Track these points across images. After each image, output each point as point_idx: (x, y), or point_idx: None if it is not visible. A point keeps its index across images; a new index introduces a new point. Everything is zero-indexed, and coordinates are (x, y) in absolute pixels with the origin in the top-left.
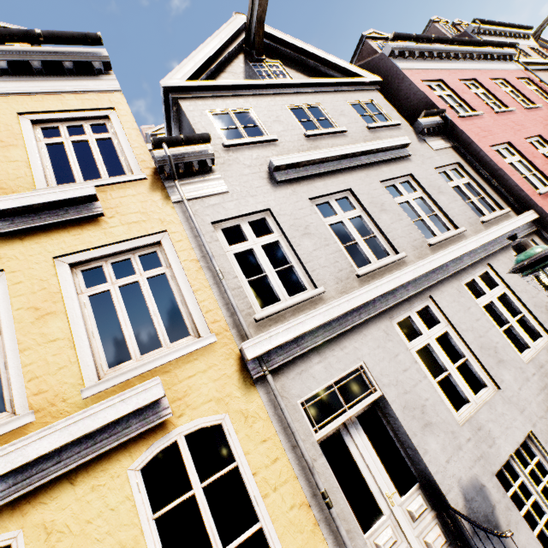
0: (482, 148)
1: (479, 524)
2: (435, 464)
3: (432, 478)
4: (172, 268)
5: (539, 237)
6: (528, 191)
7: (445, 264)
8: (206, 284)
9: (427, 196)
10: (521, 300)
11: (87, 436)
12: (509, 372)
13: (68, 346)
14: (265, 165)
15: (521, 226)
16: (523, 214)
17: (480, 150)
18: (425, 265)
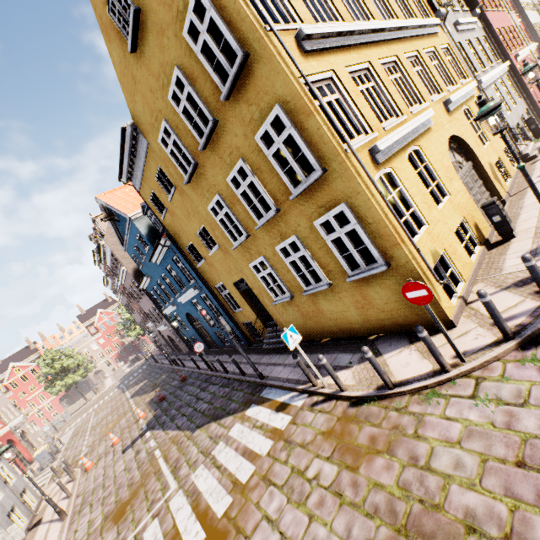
0: (494, 29)
1: (519, 128)
2: (507, 121)
3: (507, 124)
4: (453, 57)
5: (508, 74)
6: (508, 52)
7: (496, 74)
8: (462, 64)
9: (482, 49)
10: (509, 92)
11: (469, 91)
12: (512, 109)
13: (454, 72)
14: (451, 23)
15: (505, 67)
16: (507, 62)
17: (494, 30)
18: (496, 71)
